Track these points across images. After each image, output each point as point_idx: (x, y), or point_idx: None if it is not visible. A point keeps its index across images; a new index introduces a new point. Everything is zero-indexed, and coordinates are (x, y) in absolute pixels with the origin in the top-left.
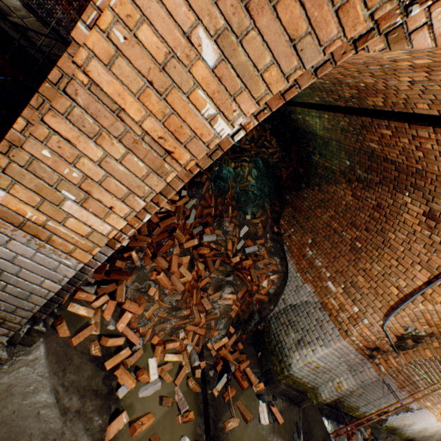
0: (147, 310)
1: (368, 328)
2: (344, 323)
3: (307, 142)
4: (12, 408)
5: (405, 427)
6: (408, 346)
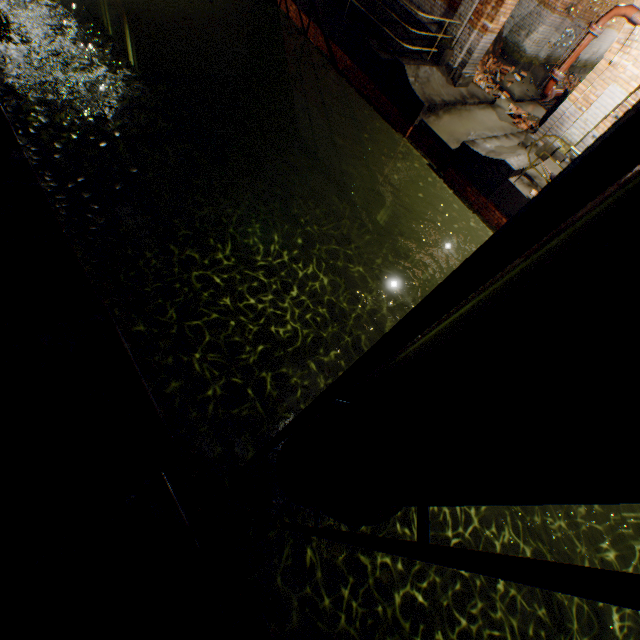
0: None
1: None
2: (552, 5)
3: None
4: (474, 91)
5: (593, 56)
6: None
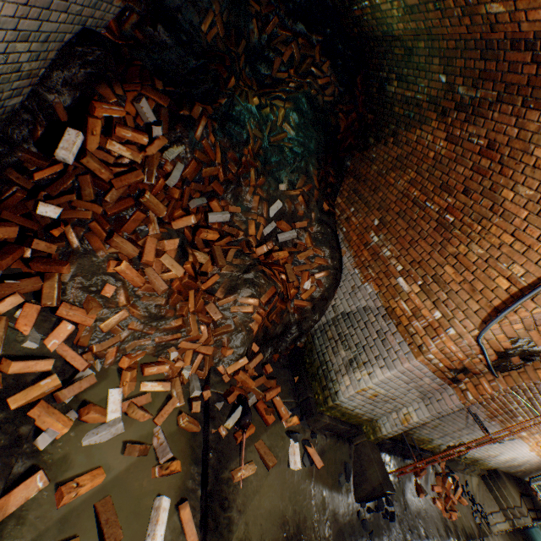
0: (104, 319)
1: (454, 341)
2: (418, 335)
3: (380, 62)
4: None
5: (489, 458)
6: (513, 367)
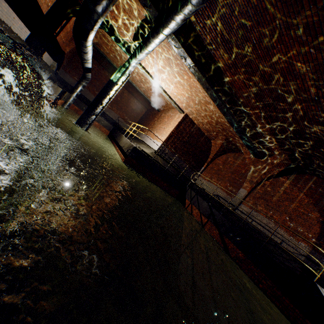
0: None
1: None
2: None
3: None
4: None
5: None
6: None
